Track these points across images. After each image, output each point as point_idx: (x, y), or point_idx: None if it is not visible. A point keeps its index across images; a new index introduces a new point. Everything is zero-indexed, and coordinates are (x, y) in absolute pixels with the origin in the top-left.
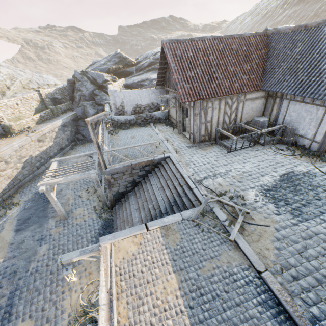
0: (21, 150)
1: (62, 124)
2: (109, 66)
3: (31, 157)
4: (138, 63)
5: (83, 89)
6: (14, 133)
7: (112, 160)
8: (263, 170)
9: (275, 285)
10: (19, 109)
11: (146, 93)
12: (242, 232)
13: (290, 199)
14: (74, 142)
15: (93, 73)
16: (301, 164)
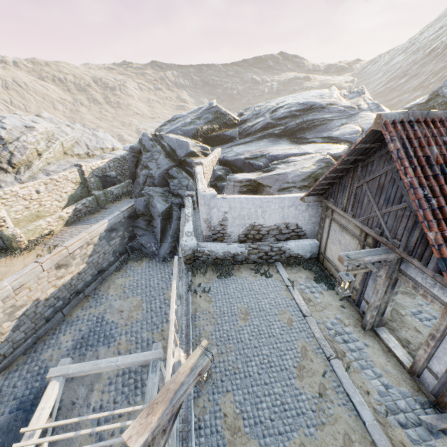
0: (16, 293)
1: (109, 227)
2: (198, 127)
3: (36, 302)
4: (244, 122)
5: (152, 166)
6: (19, 248)
7: (197, 438)
8: None
9: None
10: (40, 200)
11: (278, 204)
12: None
13: None
14: (125, 255)
15: (172, 139)
16: None
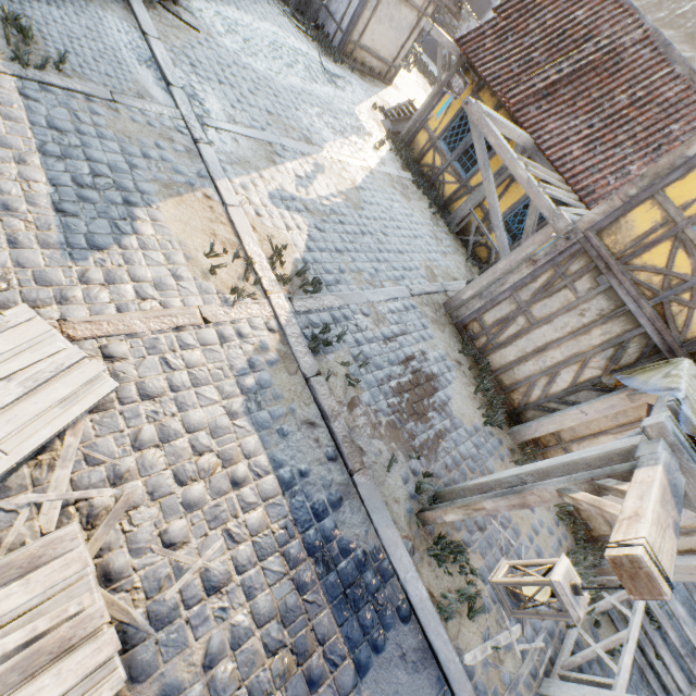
0: None
1: None
2: None
3: None
4: None
5: None
6: None
7: None
8: (246, 8)
9: (161, 50)
10: None
11: None
12: (149, 8)
13: (254, 45)
14: None
15: None
16: (307, 45)
